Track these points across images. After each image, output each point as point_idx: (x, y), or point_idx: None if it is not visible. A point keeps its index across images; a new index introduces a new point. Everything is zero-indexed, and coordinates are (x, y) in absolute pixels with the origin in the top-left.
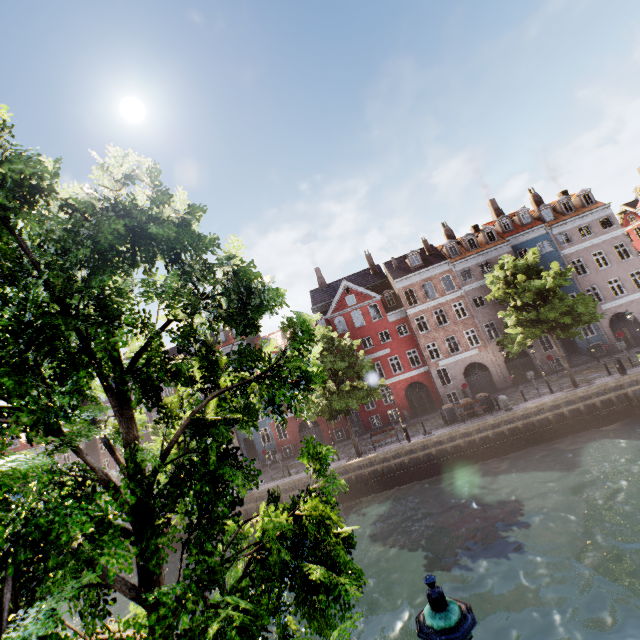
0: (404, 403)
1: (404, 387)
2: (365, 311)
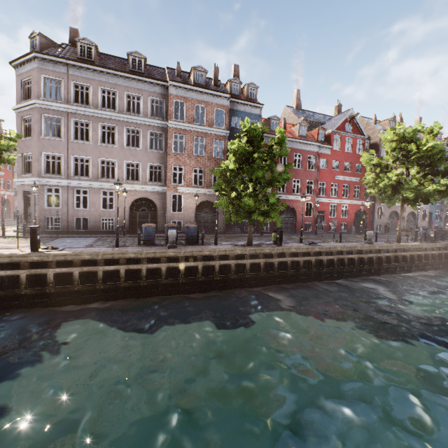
0: (352, 221)
1: (356, 210)
2: (355, 142)
